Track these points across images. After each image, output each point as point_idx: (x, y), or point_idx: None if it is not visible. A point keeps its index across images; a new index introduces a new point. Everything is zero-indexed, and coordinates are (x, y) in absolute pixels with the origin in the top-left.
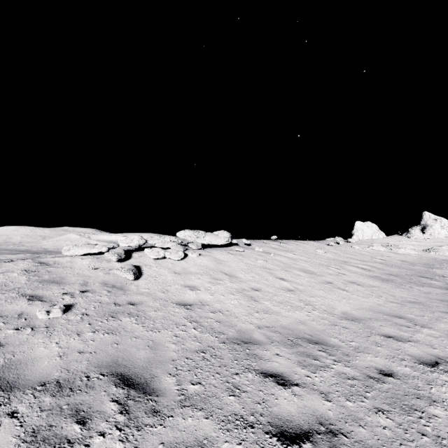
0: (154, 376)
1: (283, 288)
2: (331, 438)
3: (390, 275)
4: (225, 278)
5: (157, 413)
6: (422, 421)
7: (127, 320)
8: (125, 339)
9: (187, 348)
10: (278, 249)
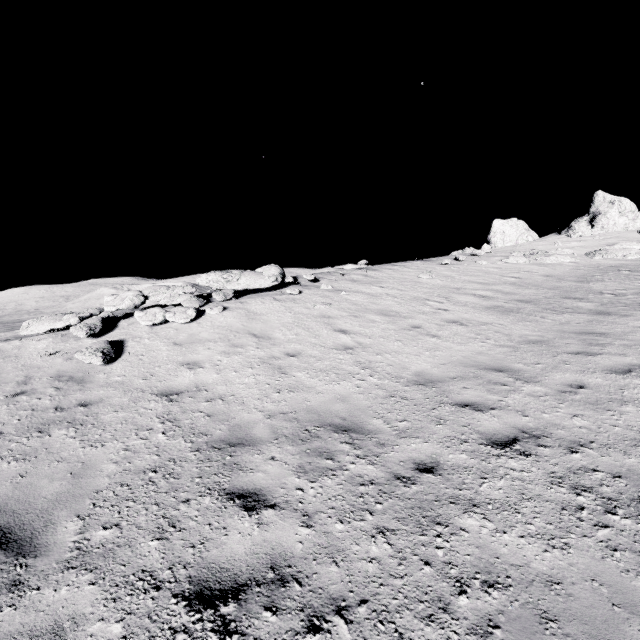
0: (50, 523)
1: (337, 346)
2: (274, 590)
3: (519, 302)
4: (250, 342)
5: (17, 586)
6: (437, 541)
7: (60, 433)
8: (41, 466)
9: (132, 467)
10: (360, 282)
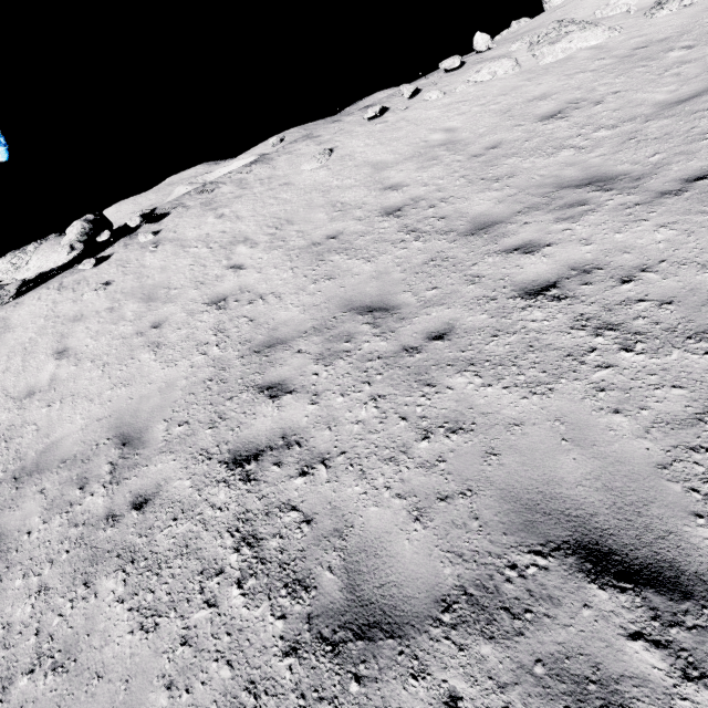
0: None
1: (23, 390)
2: None
3: (381, 212)
4: None
5: None
6: None
7: None
8: None
9: None
10: (211, 207)
